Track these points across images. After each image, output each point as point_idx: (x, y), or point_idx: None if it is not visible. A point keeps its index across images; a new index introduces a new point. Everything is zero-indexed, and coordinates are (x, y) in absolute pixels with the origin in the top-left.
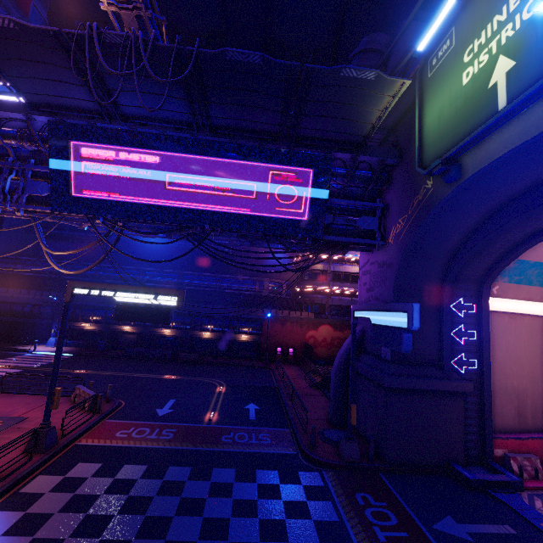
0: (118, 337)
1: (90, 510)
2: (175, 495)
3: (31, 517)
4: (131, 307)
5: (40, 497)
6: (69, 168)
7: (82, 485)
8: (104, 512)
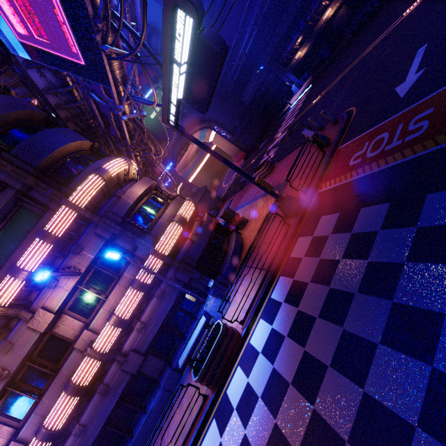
0: (330, 30)
1: (332, 282)
2: (443, 262)
3: (296, 286)
4: (190, 91)
5: (299, 263)
6: (54, 56)
7: (324, 247)
8: (344, 288)
